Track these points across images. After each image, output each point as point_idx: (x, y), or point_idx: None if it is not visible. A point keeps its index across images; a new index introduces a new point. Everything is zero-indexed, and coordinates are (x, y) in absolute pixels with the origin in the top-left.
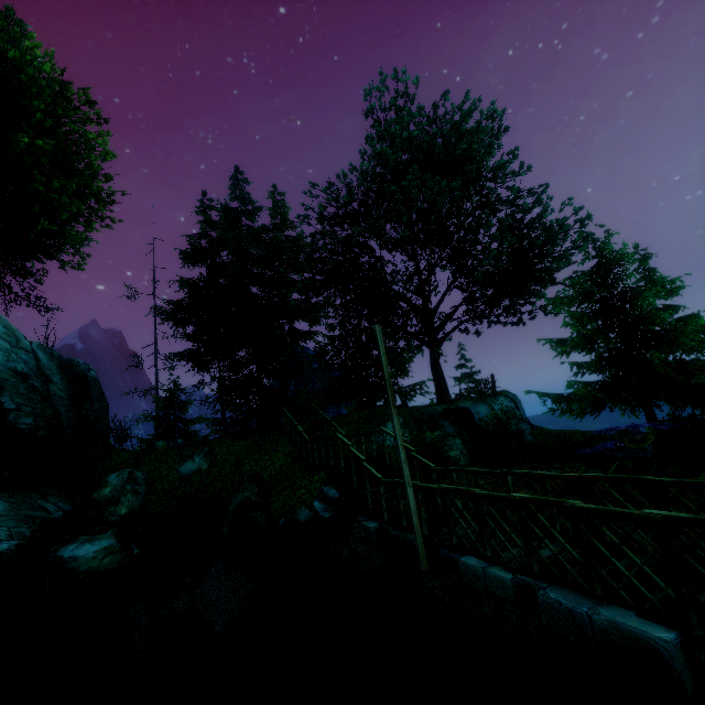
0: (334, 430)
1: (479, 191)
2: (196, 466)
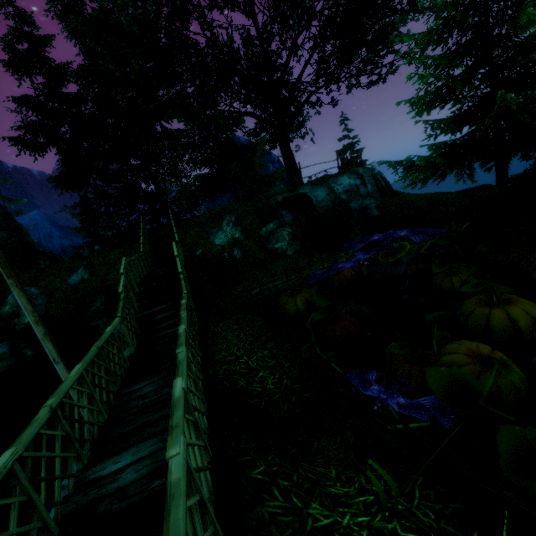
0: (185, 232)
1: None
2: (80, 277)
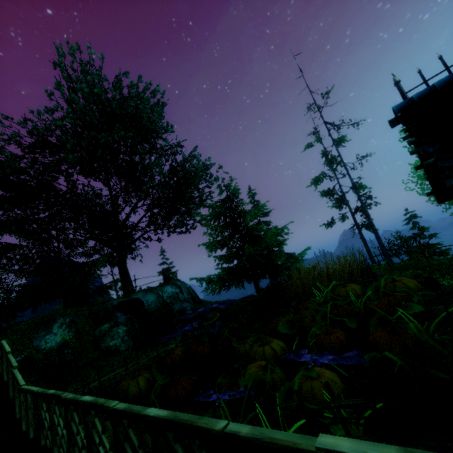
0: None
1: (146, 139)
2: None
